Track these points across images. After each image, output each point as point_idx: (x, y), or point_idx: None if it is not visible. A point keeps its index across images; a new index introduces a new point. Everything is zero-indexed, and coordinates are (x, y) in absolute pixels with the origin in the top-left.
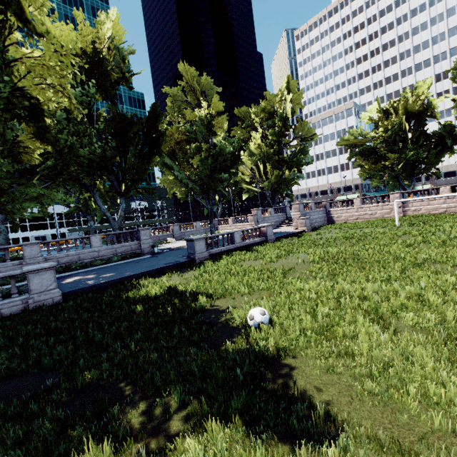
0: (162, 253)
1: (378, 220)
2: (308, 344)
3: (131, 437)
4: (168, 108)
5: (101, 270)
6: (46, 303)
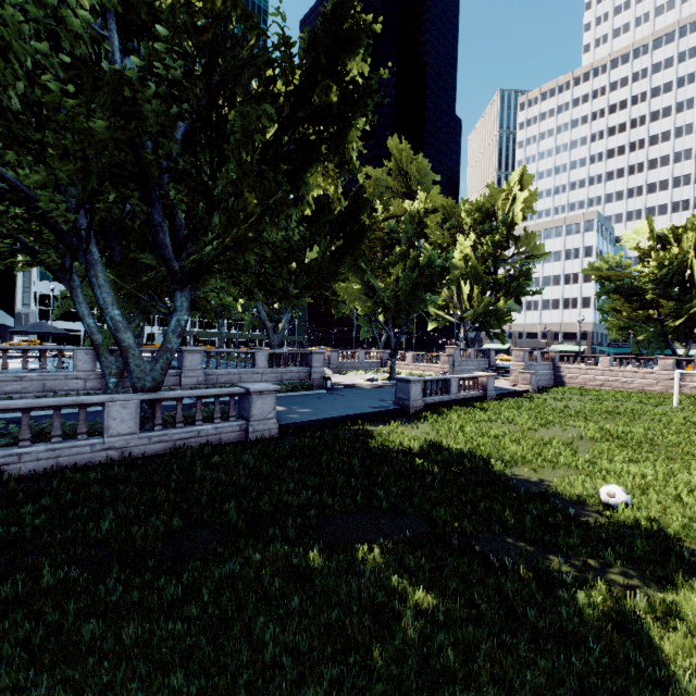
0: (337, 389)
1: (636, 392)
2: None
3: (599, 584)
4: (368, 193)
5: (280, 402)
6: (263, 434)
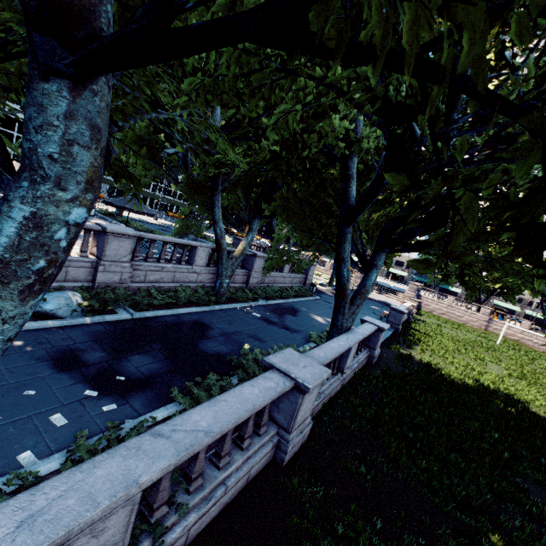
0: (320, 295)
1: (463, 324)
2: None
3: None
4: None
5: (320, 311)
6: (375, 359)
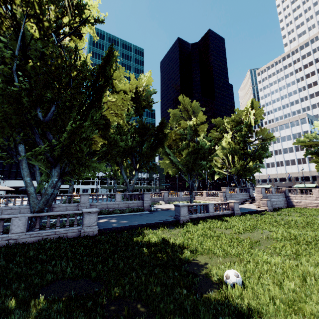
0: (156, 211)
1: None
2: (278, 313)
3: None
4: (171, 120)
5: (119, 217)
6: (89, 233)
